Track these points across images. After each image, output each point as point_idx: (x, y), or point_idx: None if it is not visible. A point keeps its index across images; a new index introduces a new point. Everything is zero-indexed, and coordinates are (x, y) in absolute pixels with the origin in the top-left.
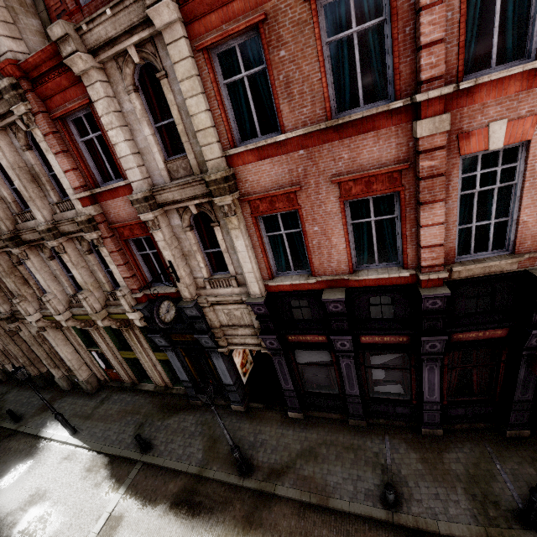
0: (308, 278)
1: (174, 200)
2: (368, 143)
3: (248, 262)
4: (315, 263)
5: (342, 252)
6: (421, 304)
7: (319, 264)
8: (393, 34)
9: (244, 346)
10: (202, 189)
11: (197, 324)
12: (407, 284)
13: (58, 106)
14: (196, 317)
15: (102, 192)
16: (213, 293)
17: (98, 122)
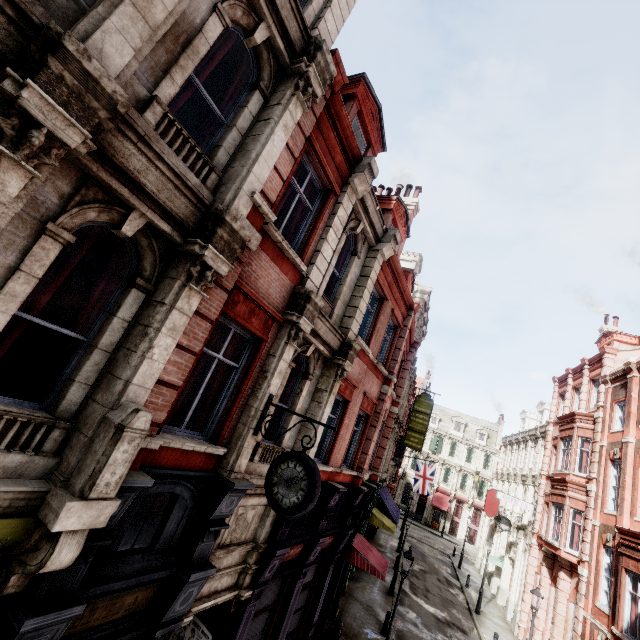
0: (327, 466)
1: (318, 331)
2: (375, 383)
3: (321, 433)
4: (334, 451)
5: (345, 447)
6: (355, 499)
7: (334, 454)
8: (392, 348)
9: (216, 596)
10: (336, 343)
11: (206, 541)
12: (350, 483)
13: (317, 142)
14: (218, 521)
15: (269, 237)
16: (256, 470)
17: (327, 208)
